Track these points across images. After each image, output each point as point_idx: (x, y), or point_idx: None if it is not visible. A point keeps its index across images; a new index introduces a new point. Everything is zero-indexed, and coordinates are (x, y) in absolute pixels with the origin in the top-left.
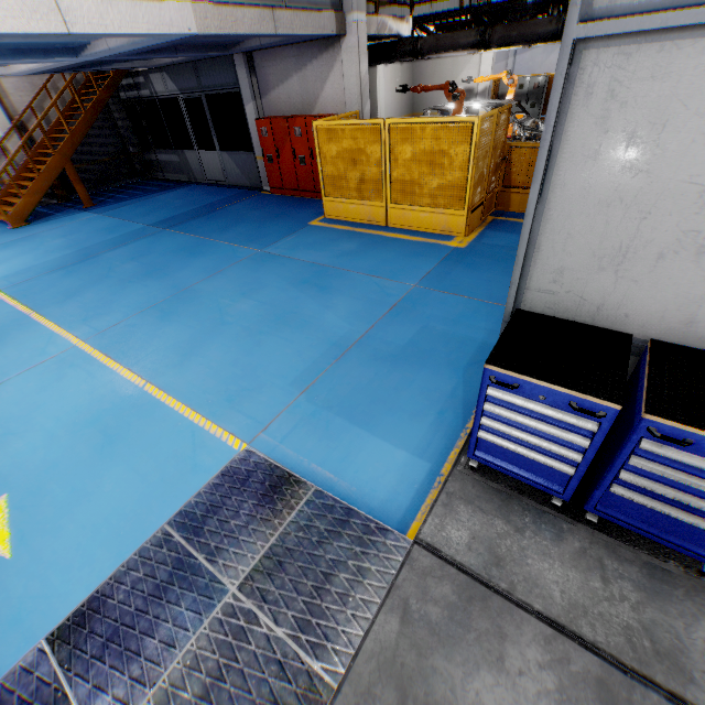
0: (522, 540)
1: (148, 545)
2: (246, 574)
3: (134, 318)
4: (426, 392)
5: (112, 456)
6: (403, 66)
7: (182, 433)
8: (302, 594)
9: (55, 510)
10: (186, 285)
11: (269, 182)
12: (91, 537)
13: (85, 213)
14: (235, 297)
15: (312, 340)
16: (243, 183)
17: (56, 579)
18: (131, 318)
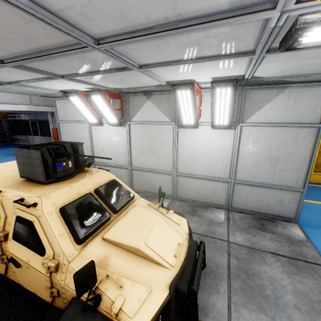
0: None
1: None
2: None
3: None
4: None
5: None
6: None
7: None
8: None
9: None
10: None
11: None
12: None
13: None
14: None
15: None
16: None
17: None
18: None
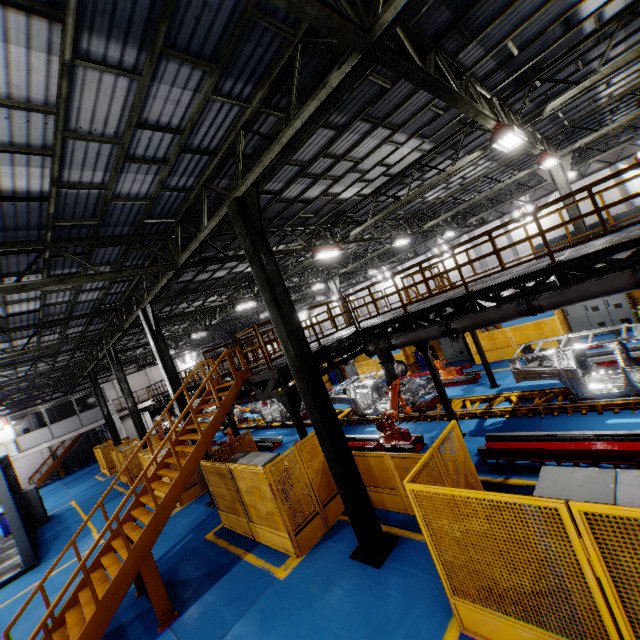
0: None
1: None
2: None
3: None
4: None
5: None
6: None
7: None
8: None
9: None
10: None
11: None
12: None
13: (58, 481)
14: None
15: None
16: None
17: None
18: None
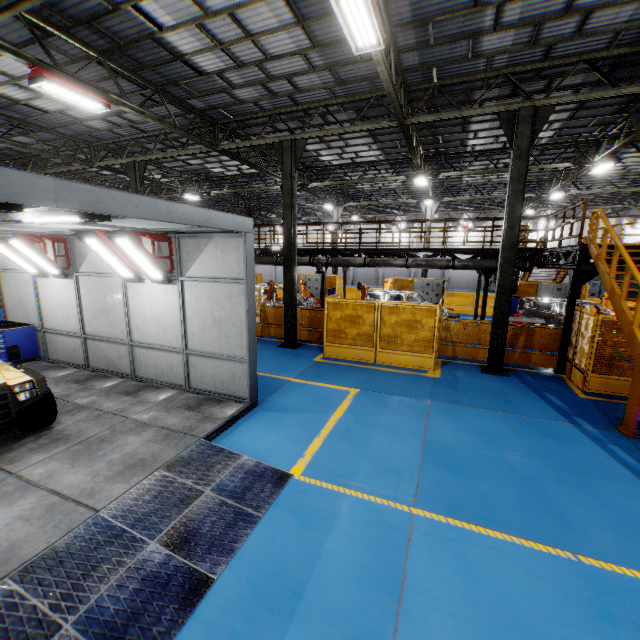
0: None
1: None
2: None
3: None
4: None
5: None
6: None
7: None
8: None
9: None
10: None
11: None
12: None
13: None
14: None
15: None
16: None
17: None
18: None
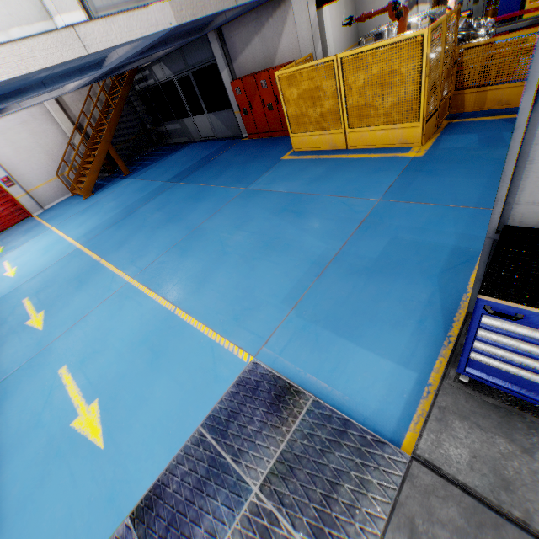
0: (531, 462)
1: (189, 444)
2: (264, 476)
3: (163, 257)
4: (403, 302)
5: (159, 369)
6: (346, 2)
7: (204, 348)
8: (313, 500)
9: (126, 412)
10: (195, 226)
11: (246, 130)
12: (151, 434)
13: (125, 179)
14: (231, 231)
15: (295, 261)
16: (228, 135)
17: (131, 468)
18: (161, 257)
